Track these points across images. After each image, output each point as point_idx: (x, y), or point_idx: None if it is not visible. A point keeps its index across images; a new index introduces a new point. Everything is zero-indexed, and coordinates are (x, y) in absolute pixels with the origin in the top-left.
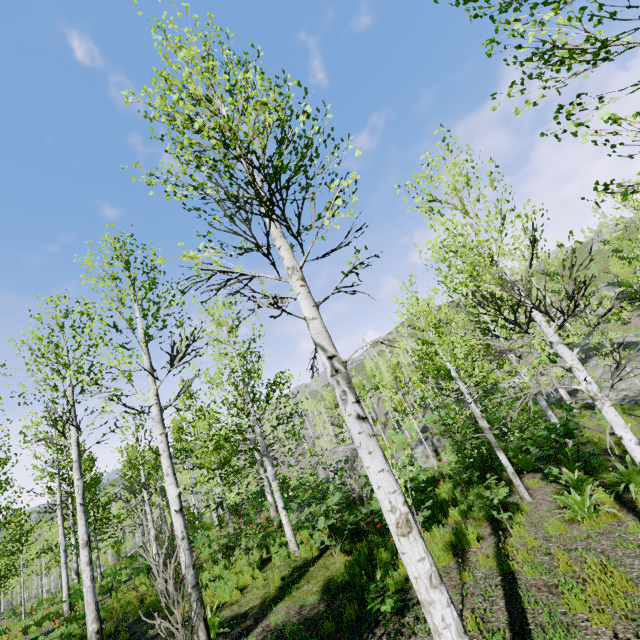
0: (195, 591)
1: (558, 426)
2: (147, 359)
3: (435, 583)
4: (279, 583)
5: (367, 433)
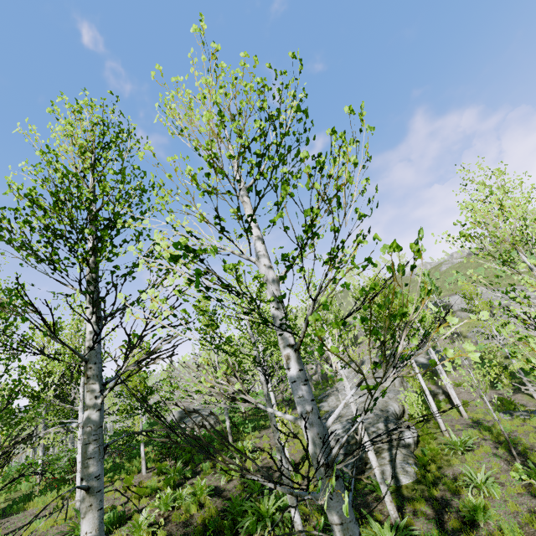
0: None
1: (228, 427)
2: None
3: None
4: (2, 501)
5: None
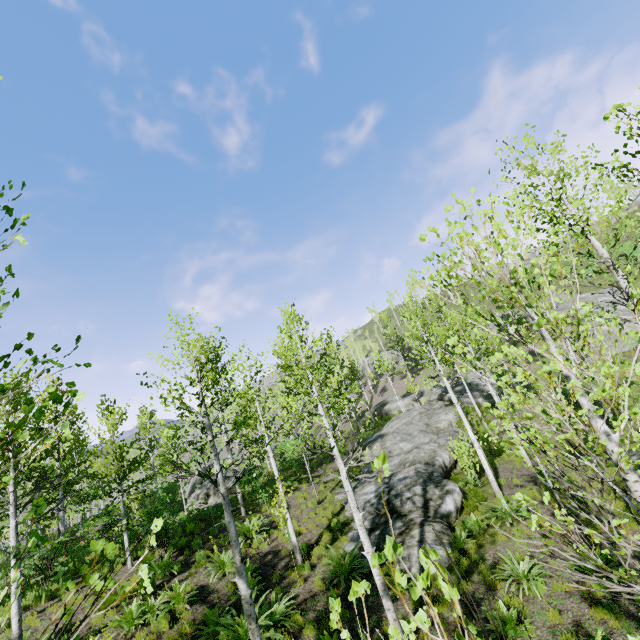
0: None
1: (239, 498)
2: None
3: None
4: None
5: None
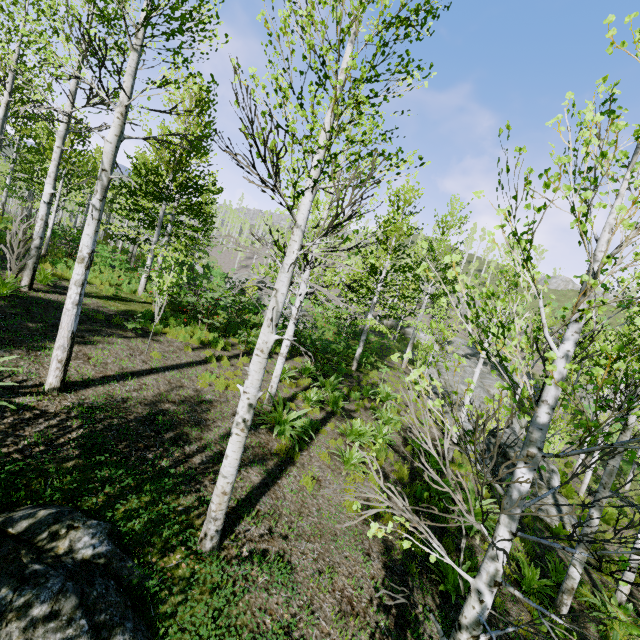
0: (36, 250)
1: (358, 354)
2: (75, 82)
3: (77, 284)
4: (110, 295)
5: (93, 216)
